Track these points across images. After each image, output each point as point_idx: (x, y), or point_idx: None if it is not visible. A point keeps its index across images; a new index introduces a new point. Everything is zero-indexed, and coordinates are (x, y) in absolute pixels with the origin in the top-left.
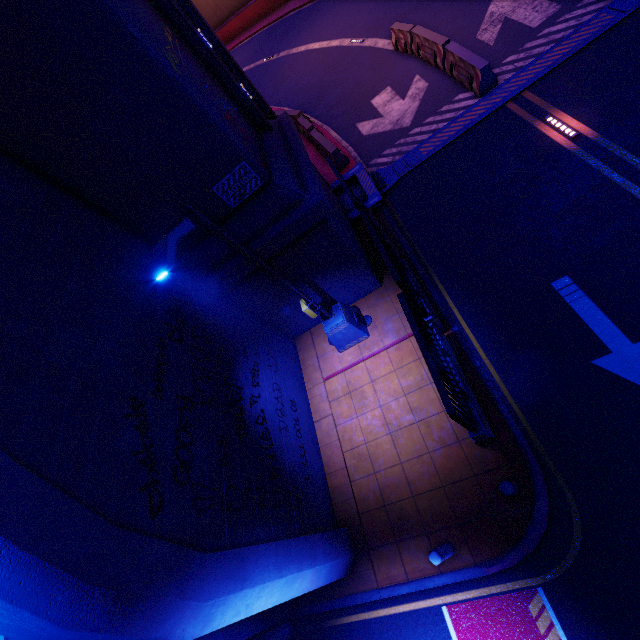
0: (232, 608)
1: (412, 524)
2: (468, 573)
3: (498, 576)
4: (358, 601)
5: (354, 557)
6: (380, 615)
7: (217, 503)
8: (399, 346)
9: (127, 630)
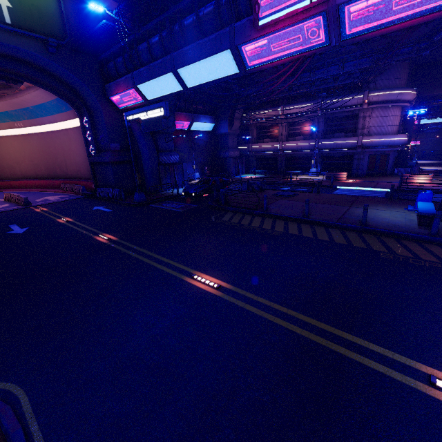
0: None
1: None
2: None
3: None
4: None
5: None
6: None
7: None
8: None
9: None
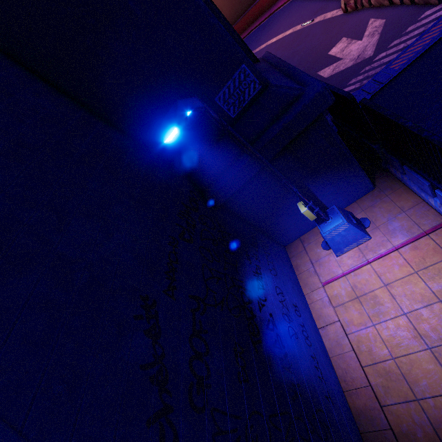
0: None
1: None
2: None
3: None
4: None
5: None
6: None
7: (241, 438)
8: (415, 245)
9: None
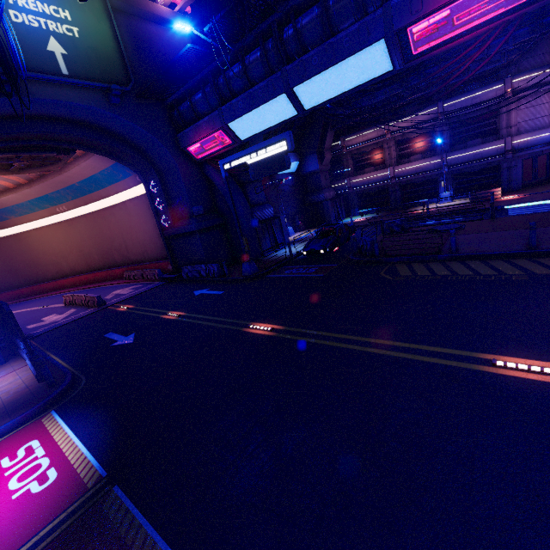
0: None
1: None
2: (3, 426)
3: (27, 421)
4: None
5: None
6: None
7: None
8: (5, 376)
9: None
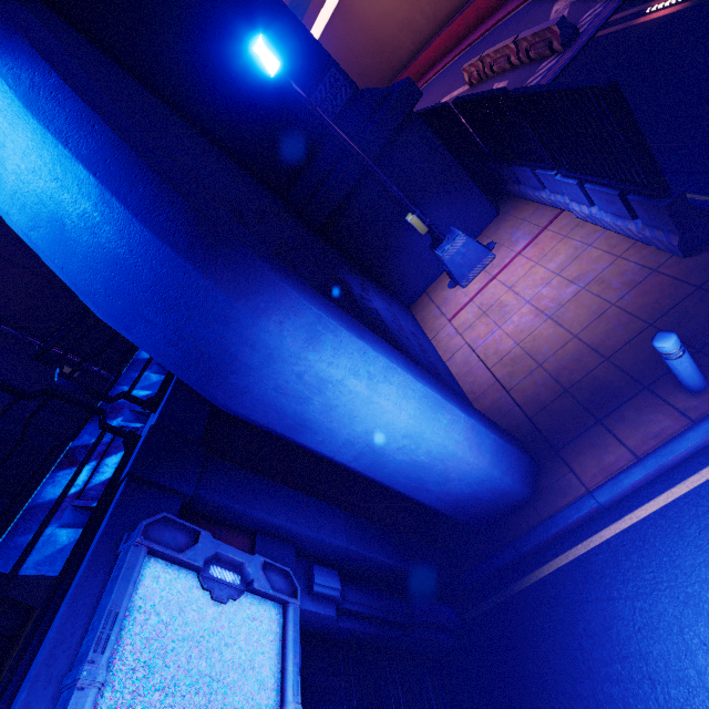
0: (347, 355)
1: (617, 389)
2: None
3: None
4: (559, 524)
5: (536, 469)
6: (605, 538)
7: None
8: (535, 242)
9: (210, 273)
